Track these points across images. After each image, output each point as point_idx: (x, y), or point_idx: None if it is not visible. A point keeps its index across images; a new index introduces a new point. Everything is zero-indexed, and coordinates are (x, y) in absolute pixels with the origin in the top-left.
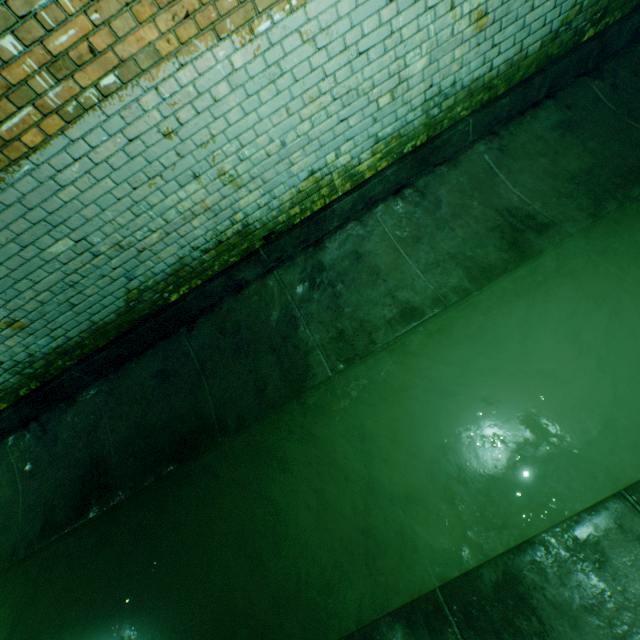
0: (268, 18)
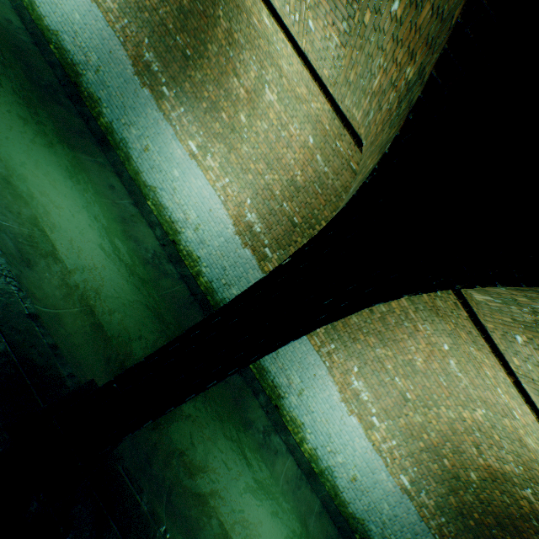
0: (345, 405)
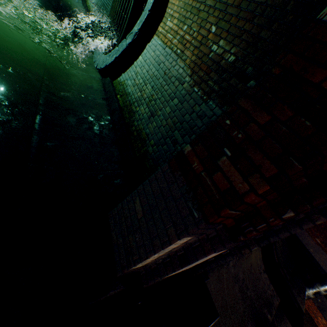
0: None
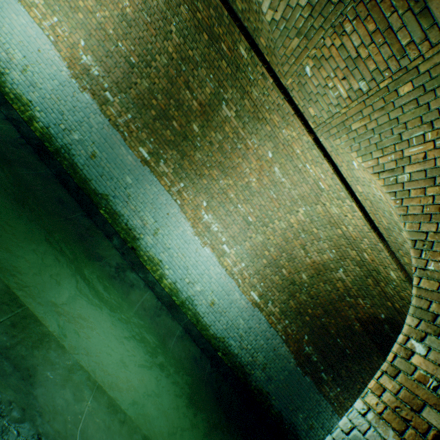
0: (198, 239)
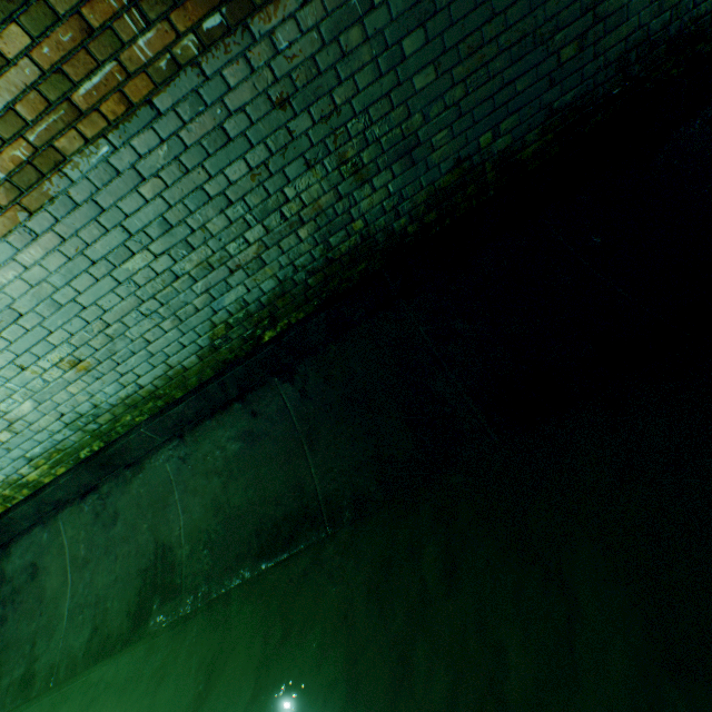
0: None
